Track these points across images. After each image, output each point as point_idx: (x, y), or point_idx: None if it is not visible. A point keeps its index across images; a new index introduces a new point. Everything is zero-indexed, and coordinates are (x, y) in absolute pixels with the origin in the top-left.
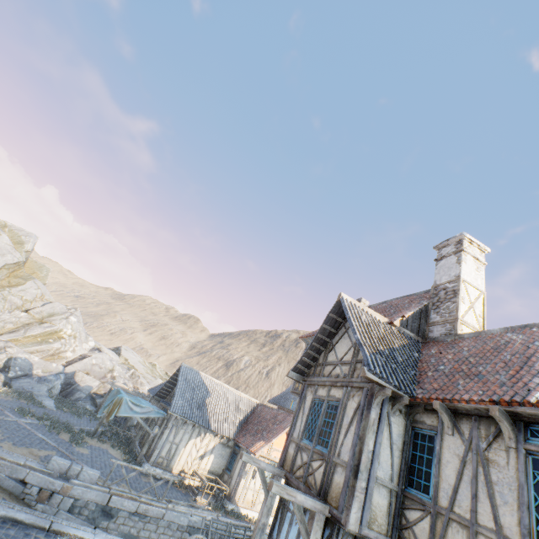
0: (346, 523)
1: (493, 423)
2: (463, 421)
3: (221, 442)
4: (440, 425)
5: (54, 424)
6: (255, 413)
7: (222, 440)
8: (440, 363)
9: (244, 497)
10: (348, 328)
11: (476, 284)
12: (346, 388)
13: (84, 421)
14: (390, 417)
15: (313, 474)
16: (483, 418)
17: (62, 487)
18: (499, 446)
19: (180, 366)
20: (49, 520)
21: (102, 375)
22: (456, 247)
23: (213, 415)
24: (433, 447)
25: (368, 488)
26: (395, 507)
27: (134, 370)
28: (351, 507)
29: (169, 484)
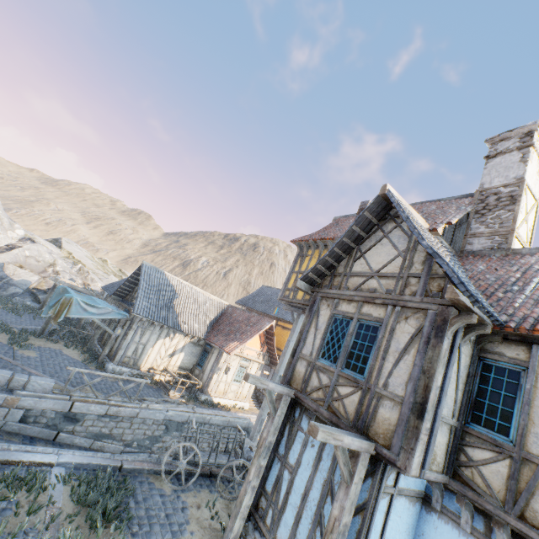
0: (406, 468)
1: None
2: None
3: (191, 342)
4: (535, 361)
5: None
6: (226, 314)
7: (193, 340)
8: (508, 282)
9: (217, 389)
10: (388, 233)
11: (534, 191)
12: (392, 307)
13: (26, 319)
14: (461, 347)
15: (341, 401)
16: None
17: (5, 400)
18: None
19: (141, 265)
20: None
21: (41, 269)
22: (522, 140)
23: (182, 317)
24: (518, 385)
25: (434, 430)
26: (452, 443)
27: (81, 266)
28: (414, 451)
29: (141, 387)
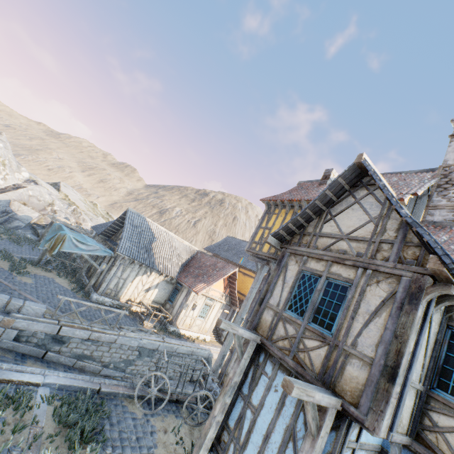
0: (375, 429)
1: None
2: None
3: (164, 280)
4: None
5: None
6: (196, 258)
7: (166, 279)
8: None
9: (184, 322)
10: (360, 199)
11: None
12: (362, 270)
13: (26, 249)
14: (432, 315)
15: (308, 353)
16: None
17: (2, 320)
18: None
19: (126, 211)
20: None
21: (41, 207)
22: None
23: (159, 258)
24: None
25: (403, 394)
26: (417, 406)
27: (75, 207)
28: (384, 414)
29: (120, 317)
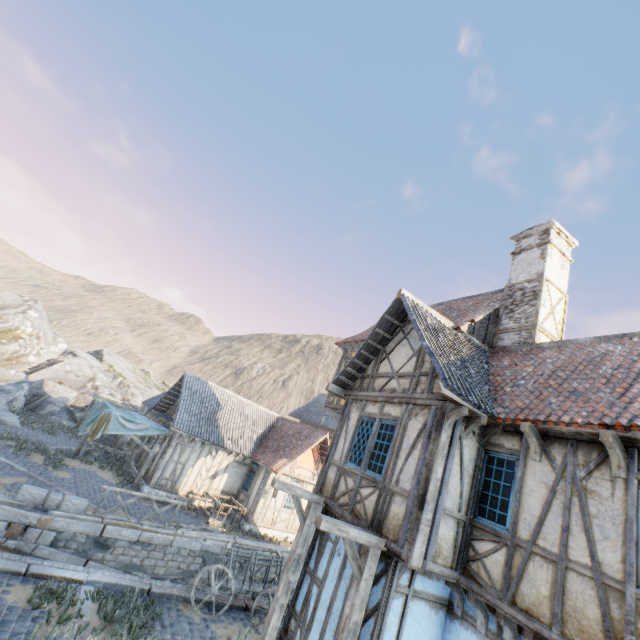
0: (408, 559)
1: (595, 449)
2: (555, 446)
3: (235, 460)
4: (524, 450)
5: (20, 444)
6: (275, 427)
7: (237, 458)
8: (518, 377)
9: (264, 516)
10: (407, 334)
11: (559, 284)
12: (406, 406)
13: (61, 439)
14: (462, 440)
15: (363, 502)
16: (583, 442)
17: (39, 520)
18: (602, 475)
19: (184, 375)
20: (24, 562)
21: (80, 384)
22: (540, 238)
23: (226, 431)
24: (513, 474)
25: (435, 520)
26: (462, 538)
27: (122, 379)
28: (415, 542)
29: (177, 509)
